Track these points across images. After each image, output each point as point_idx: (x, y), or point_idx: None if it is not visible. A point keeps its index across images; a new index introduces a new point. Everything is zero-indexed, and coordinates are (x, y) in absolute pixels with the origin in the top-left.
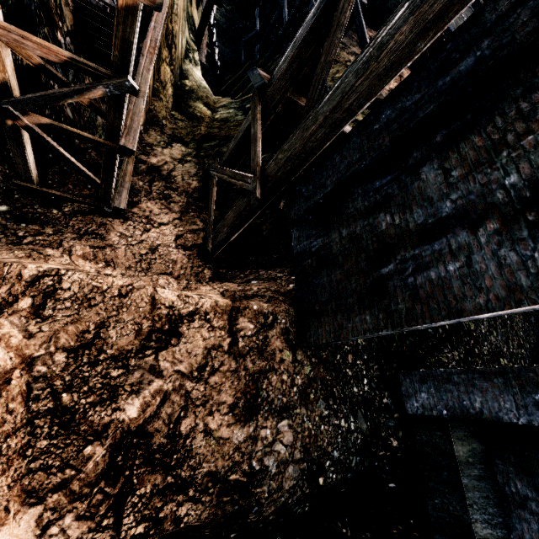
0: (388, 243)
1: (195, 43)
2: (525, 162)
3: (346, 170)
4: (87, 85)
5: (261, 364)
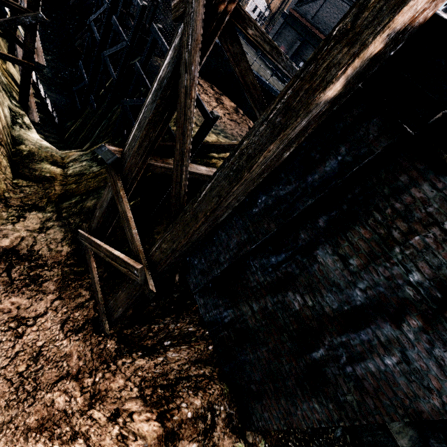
0: (309, 326)
1: (21, 108)
2: (422, 261)
3: (238, 249)
4: None
5: None
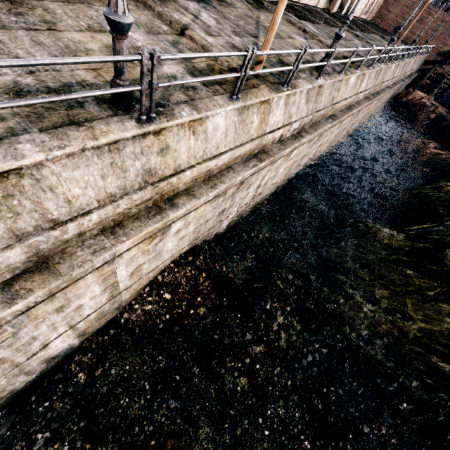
0: None
1: None
2: None
3: None
4: (430, 87)
5: None
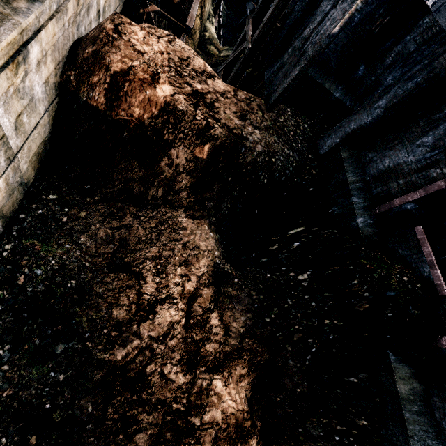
0: (307, 37)
1: (213, 12)
2: None
3: (291, 22)
4: None
5: (247, 108)
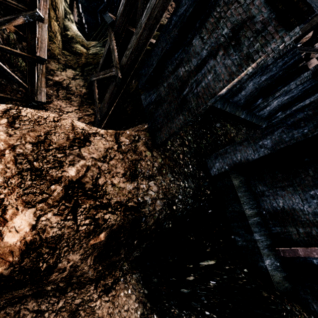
0: (184, 80)
1: (70, 9)
2: (229, 22)
3: (161, 53)
4: (13, 16)
5: (135, 157)
